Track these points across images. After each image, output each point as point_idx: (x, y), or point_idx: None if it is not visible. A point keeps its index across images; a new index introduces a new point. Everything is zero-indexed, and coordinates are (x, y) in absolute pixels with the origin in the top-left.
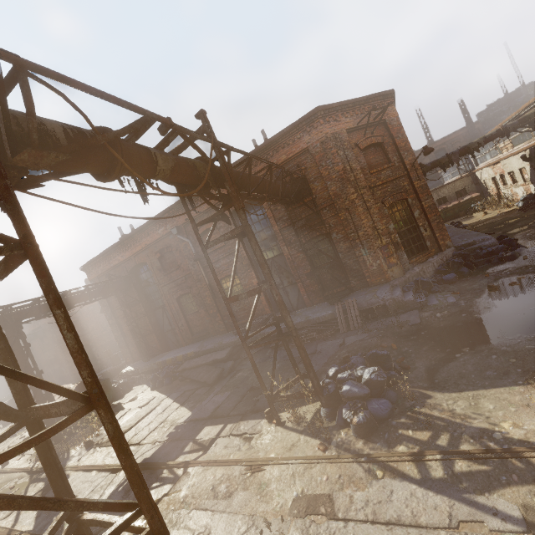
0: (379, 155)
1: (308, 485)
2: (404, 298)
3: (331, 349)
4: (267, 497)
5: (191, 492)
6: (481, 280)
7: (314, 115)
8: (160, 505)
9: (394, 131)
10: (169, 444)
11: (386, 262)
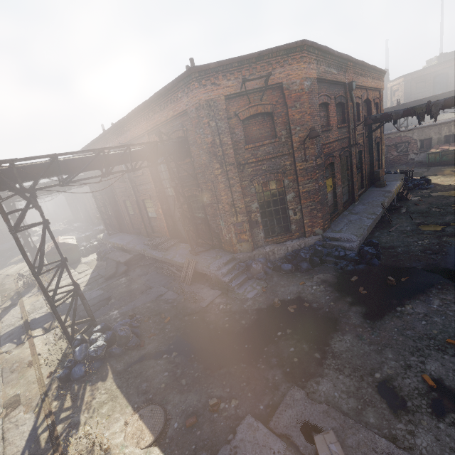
0: (267, 125)
1: (24, 392)
2: (223, 277)
3: (153, 295)
4: (15, 385)
5: (9, 358)
6: (293, 285)
7: (189, 77)
8: None
9: (290, 99)
10: (48, 315)
11: (237, 237)
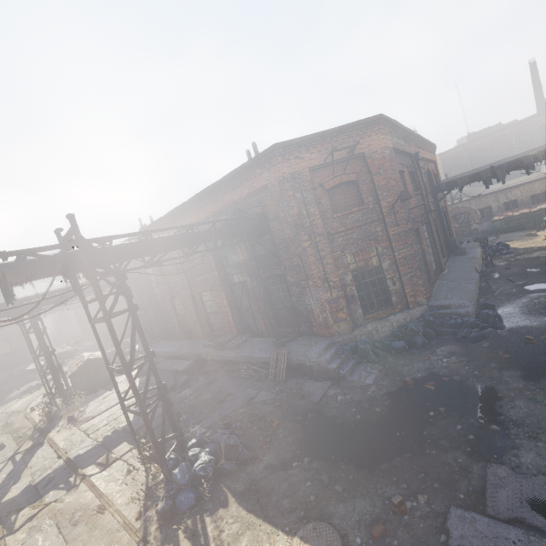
0: (352, 194)
1: (107, 545)
2: (328, 364)
3: (242, 400)
4: (87, 540)
5: (63, 508)
6: (417, 362)
7: (272, 152)
8: (46, 508)
9: (374, 167)
10: (97, 447)
11: (333, 317)
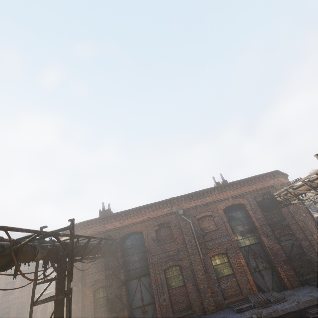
0: None
1: None
2: None
3: None
4: None
5: None
6: None
7: (276, 172)
8: None
9: None
10: None
11: None
